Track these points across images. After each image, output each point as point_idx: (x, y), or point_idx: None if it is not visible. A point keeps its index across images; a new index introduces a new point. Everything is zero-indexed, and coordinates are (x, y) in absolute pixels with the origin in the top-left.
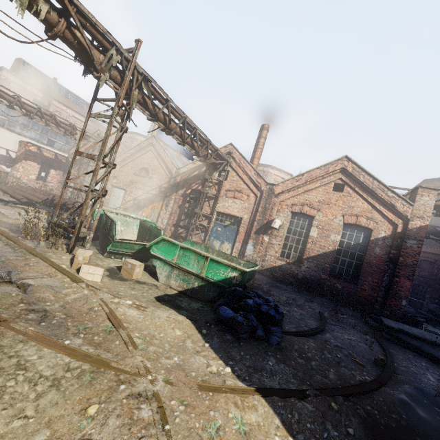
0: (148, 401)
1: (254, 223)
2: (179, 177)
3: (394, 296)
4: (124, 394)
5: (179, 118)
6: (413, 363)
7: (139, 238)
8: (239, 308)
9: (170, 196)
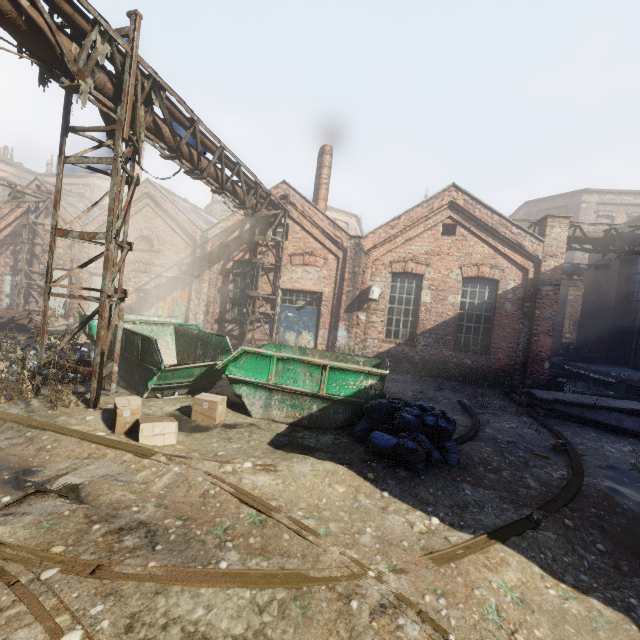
0: (399, 611)
1: (341, 297)
2: (210, 243)
3: (535, 360)
4: (365, 615)
5: (213, 150)
6: (585, 437)
7: (183, 354)
8: (396, 428)
9: (200, 276)
